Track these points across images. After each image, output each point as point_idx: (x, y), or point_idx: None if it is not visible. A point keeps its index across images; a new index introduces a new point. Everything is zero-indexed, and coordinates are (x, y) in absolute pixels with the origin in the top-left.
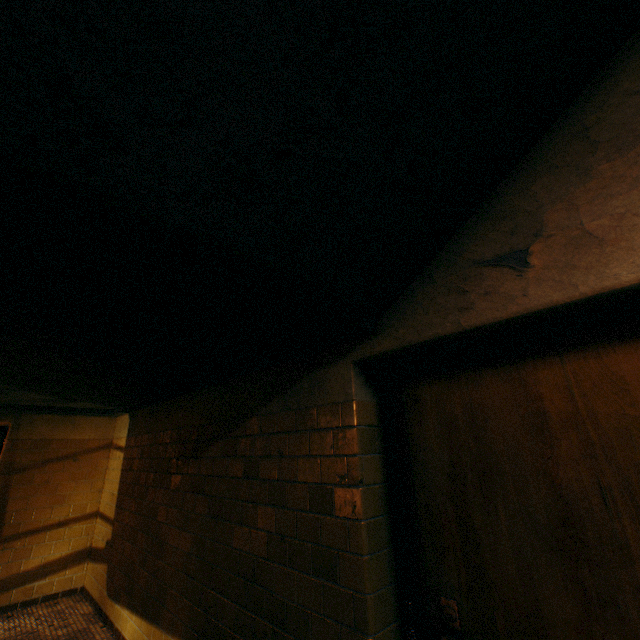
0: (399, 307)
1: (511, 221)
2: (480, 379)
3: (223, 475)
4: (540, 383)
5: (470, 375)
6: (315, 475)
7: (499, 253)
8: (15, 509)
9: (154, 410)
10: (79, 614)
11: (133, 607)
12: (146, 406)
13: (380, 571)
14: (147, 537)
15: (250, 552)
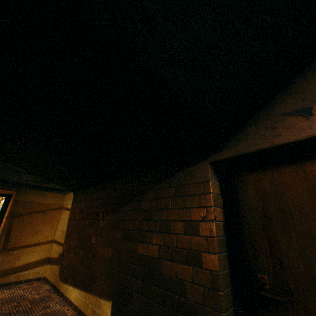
0: (237, 136)
1: (302, 94)
2: (280, 171)
3: (131, 219)
4: (314, 171)
5: (274, 169)
6: (187, 217)
7: (295, 109)
8: (14, 235)
9: (89, 190)
10: (44, 289)
11: (76, 285)
12: (84, 188)
13: (223, 262)
14: (84, 251)
15: (148, 255)
